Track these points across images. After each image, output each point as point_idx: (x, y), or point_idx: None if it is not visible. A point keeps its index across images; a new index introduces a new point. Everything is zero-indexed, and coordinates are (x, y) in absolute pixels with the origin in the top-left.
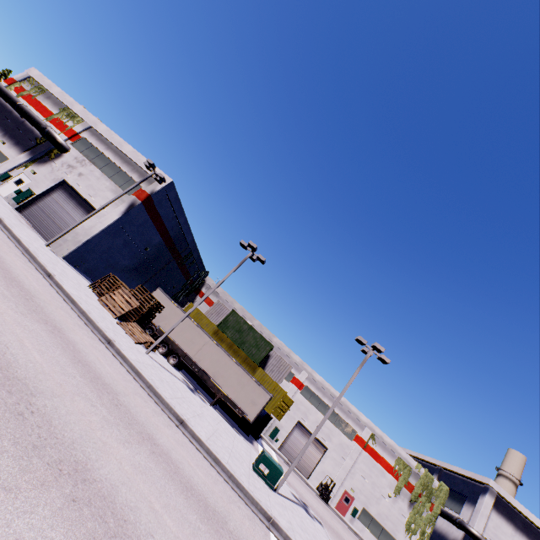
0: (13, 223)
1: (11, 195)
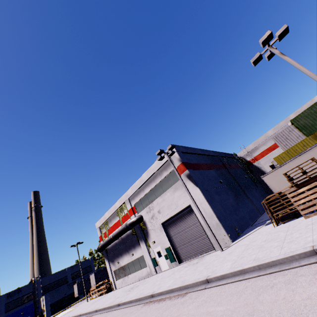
0: (204, 269)
1: (168, 263)
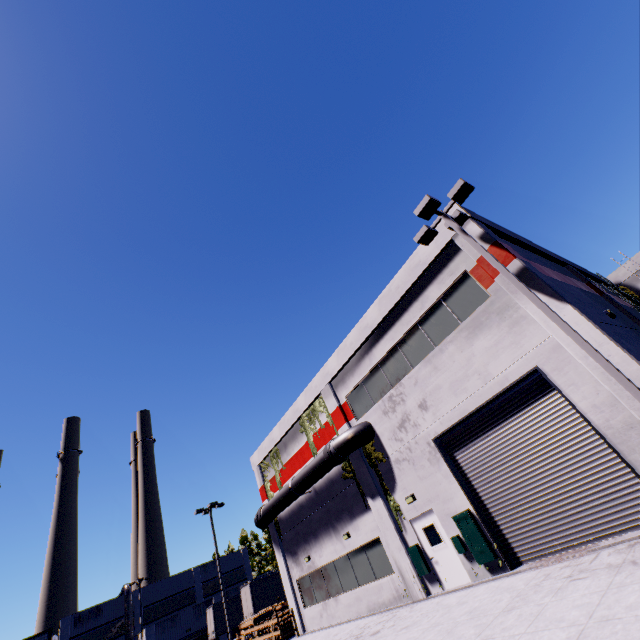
0: None
1: (465, 564)
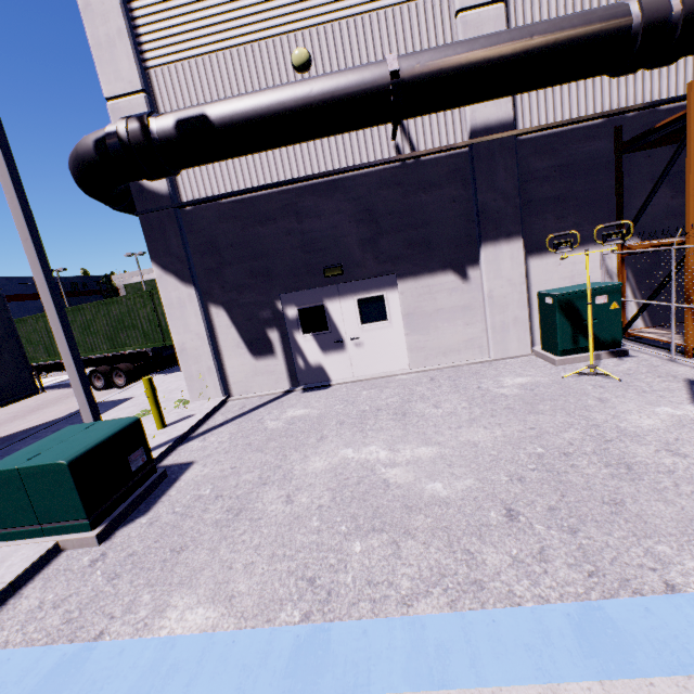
0: None
1: None
